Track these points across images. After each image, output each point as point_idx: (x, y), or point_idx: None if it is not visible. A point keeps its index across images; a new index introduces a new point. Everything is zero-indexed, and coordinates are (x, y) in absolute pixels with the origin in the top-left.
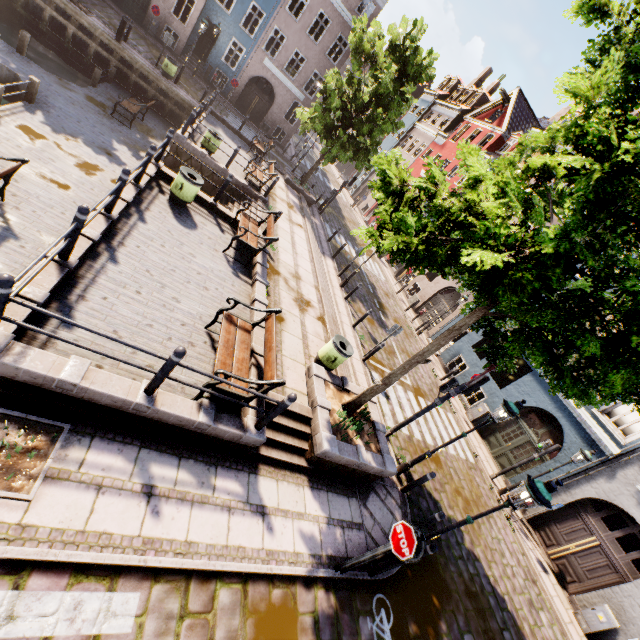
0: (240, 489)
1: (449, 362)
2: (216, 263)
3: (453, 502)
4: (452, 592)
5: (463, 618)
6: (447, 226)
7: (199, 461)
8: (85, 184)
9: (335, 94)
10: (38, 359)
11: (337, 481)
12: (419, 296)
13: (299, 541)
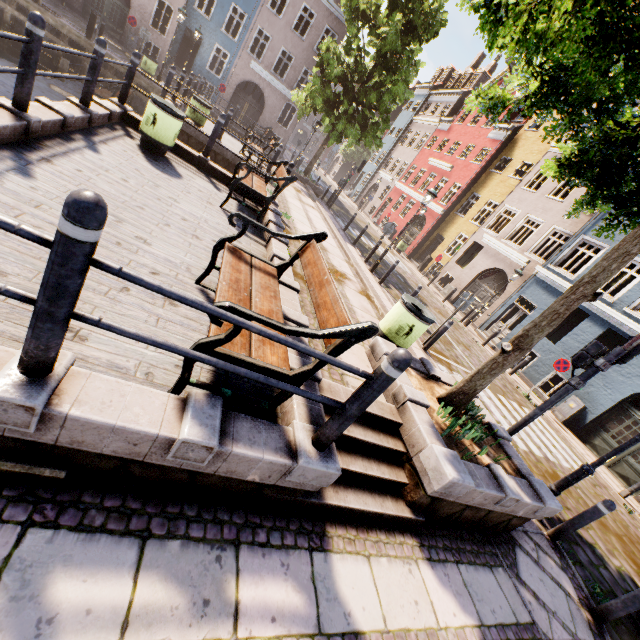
0: (297, 599)
1: None
2: (211, 215)
3: (608, 543)
4: None
5: None
6: None
7: (194, 541)
8: None
9: (334, 60)
10: None
11: (463, 538)
12: (453, 286)
13: None
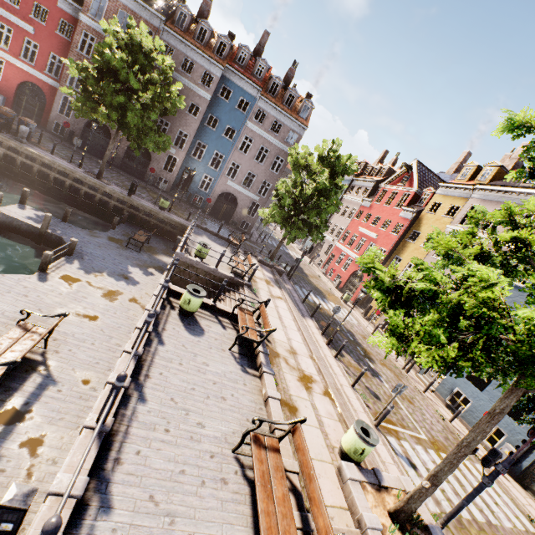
0: None
1: (448, 397)
2: (226, 364)
3: None
4: None
5: None
6: (457, 315)
7: None
8: (109, 310)
9: (286, 196)
10: None
11: None
12: None
13: None
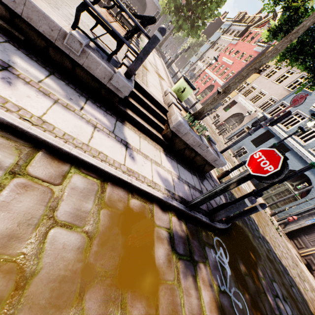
0: (107, 123)
1: (236, 150)
2: None
3: None
4: (260, 254)
5: (269, 272)
6: None
7: (70, 87)
8: None
9: None
10: None
11: (183, 162)
12: (219, 119)
13: (156, 177)
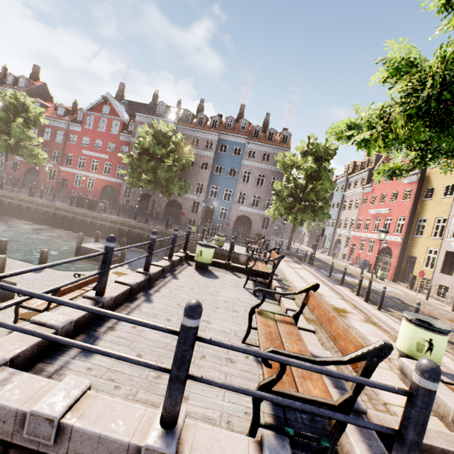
0: None
1: None
2: (239, 294)
3: None
4: None
5: None
6: None
7: None
8: None
9: (282, 188)
10: (20, 386)
11: None
12: (453, 293)
13: None
